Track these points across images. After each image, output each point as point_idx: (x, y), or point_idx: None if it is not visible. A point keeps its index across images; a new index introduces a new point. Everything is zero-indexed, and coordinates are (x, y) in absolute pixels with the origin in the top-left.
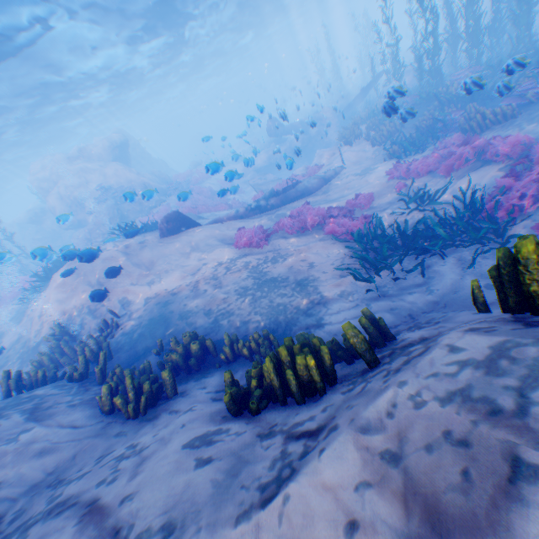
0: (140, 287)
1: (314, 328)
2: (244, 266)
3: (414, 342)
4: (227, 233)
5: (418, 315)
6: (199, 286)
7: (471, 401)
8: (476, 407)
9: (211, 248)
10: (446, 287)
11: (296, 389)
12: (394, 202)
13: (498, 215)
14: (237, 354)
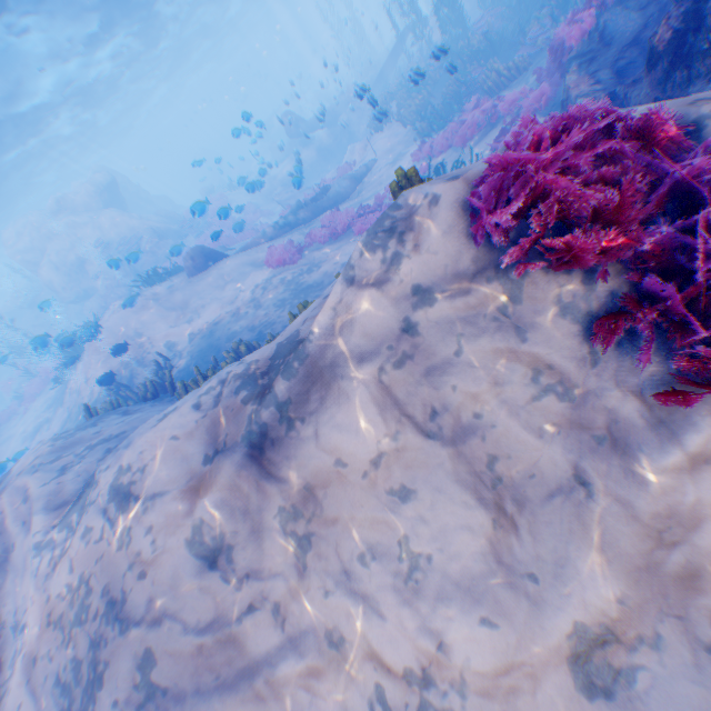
0: (181, 328)
1: None
2: (280, 283)
3: None
4: (259, 258)
5: None
6: (240, 311)
7: None
8: None
9: (245, 274)
10: None
11: None
12: None
13: None
14: None
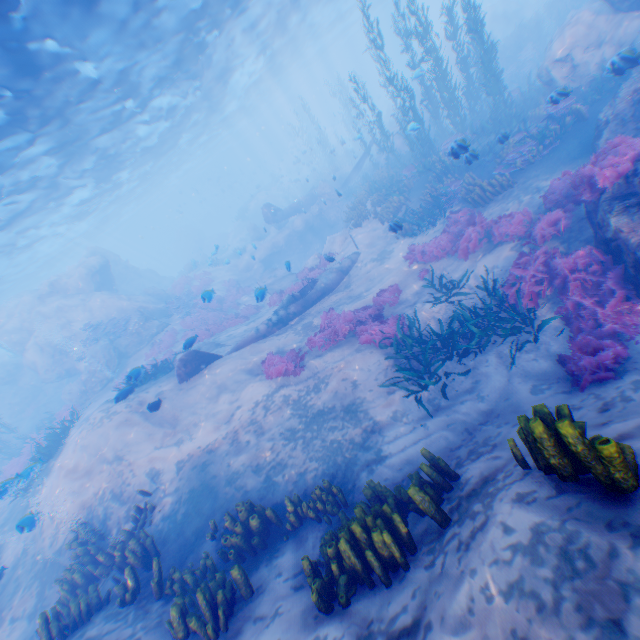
0: (169, 451)
1: (376, 464)
2: (283, 400)
3: (477, 487)
4: (253, 360)
5: (475, 429)
6: (238, 436)
7: (525, 595)
8: (528, 602)
9: (240, 383)
10: (494, 389)
11: (380, 571)
12: (421, 292)
13: (521, 303)
14: (303, 517)
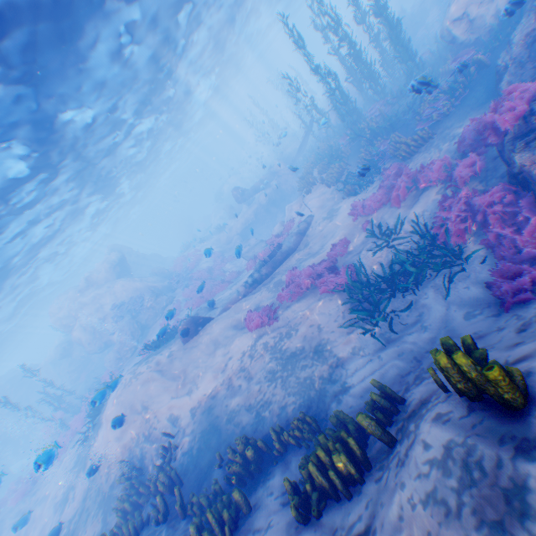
0: (182, 399)
1: (342, 394)
2: (263, 348)
3: (416, 409)
4: (238, 318)
5: (421, 355)
6: (232, 382)
7: (437, 503)
8: (440, 509)
9: (229, 338)
10: (435, 319)
11: (341, 487)
12: (366, 242)
13: (449, 240)
14: (288, 444)
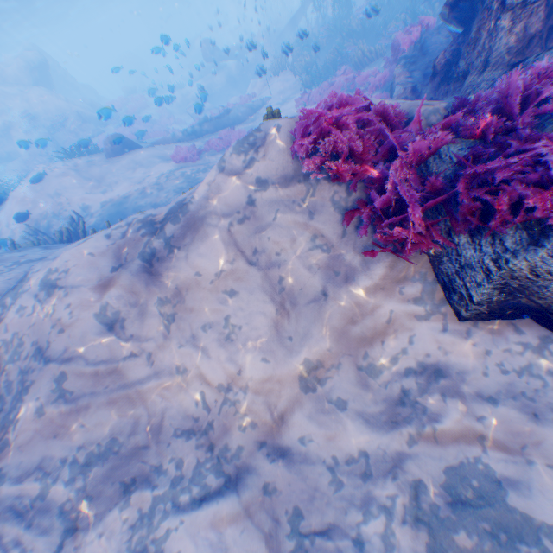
0: (96, 197)
1: None
2: (181, 176)
3: None
4: (167, 153)
5: None
6: (146, 191)
7: None
8: None
9: (154, 164)
10: None
11: None
12: None
13: None
14: None
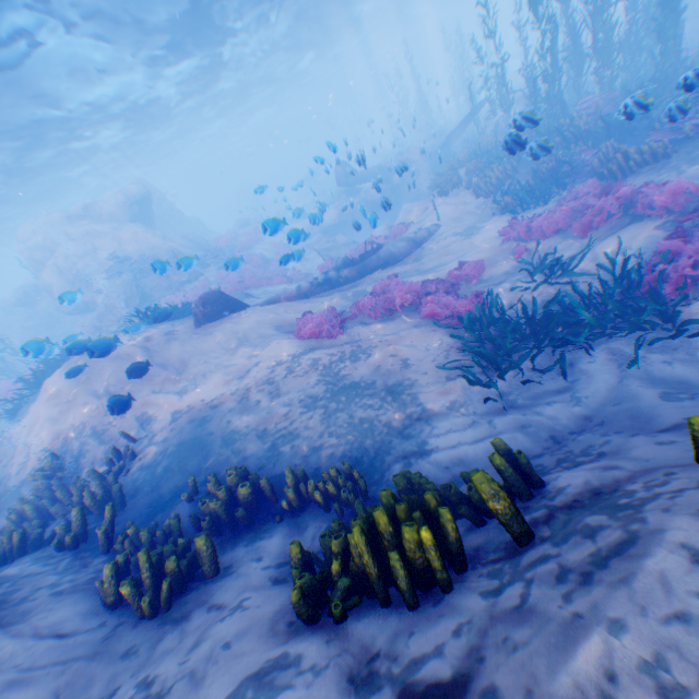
0: (166, 397)
1: (415, 456)
2: (312, 365)
3: (583, 498)
4: (287, 318)
5: (564, 437)
6: (249, 395)
7: None
8: None
9: (265, 339)
10: (600, 395)
11: (405, 584)
12: (513, 272)
13: (664, 291)
14: (307, 499)
